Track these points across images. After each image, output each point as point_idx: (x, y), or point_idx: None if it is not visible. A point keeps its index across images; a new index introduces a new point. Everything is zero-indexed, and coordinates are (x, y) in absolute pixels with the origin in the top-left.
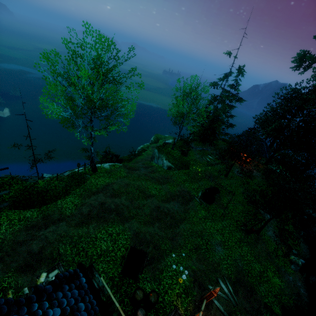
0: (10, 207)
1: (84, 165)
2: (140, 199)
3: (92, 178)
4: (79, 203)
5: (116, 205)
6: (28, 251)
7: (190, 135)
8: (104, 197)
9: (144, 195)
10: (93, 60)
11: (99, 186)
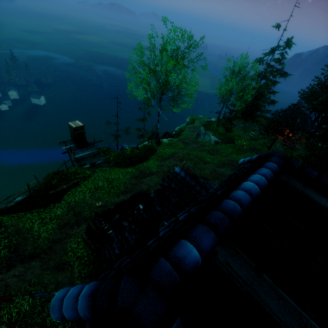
0: (115, 166)
1: (152, 139)
2: (201, 164)
3: (160, 149)
4: (159, 164)
5: (185, 167)
6: (141, 189)
7: (230, 114)
8: (175, 161)
9: (203, 162)
10: (173, 51)
11: (168, 154)
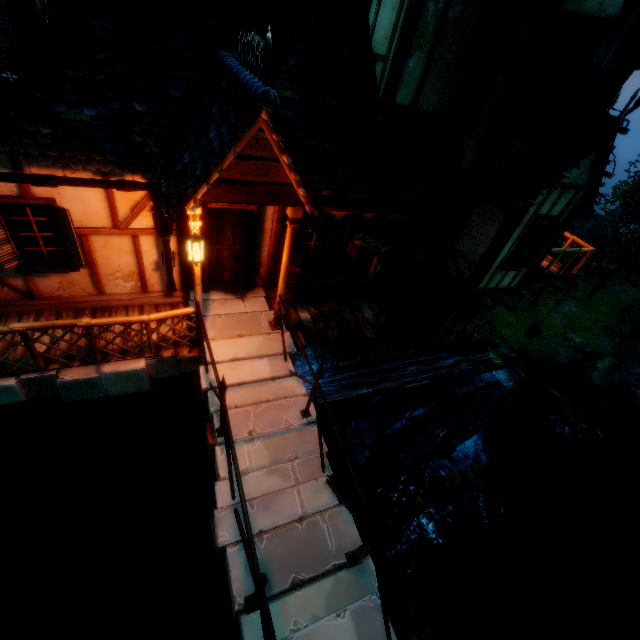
0: None
1: None
2: None
3: None
4: None
5: None
6: None
7: None
8: None
9: None
10: None
11: None
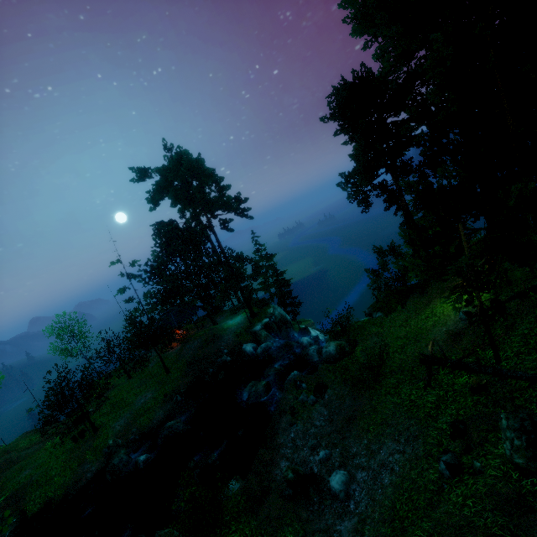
0: None
1: None
2: None
3: None
4: None
5: None
6: None
7: None
8: None
9: (4, 454)
10: None
11: None
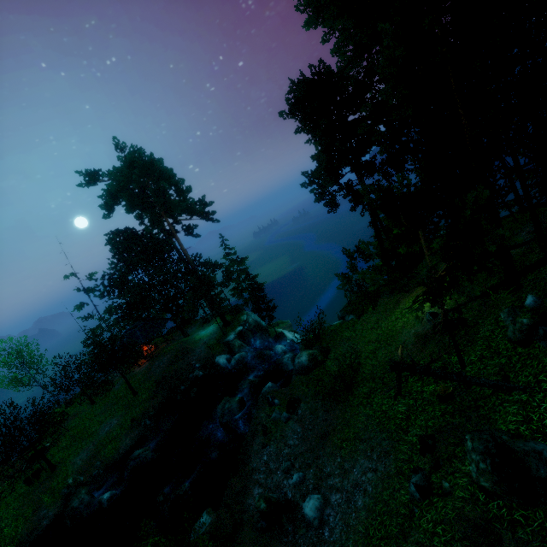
0: None
1: None
2: None
3: None
4: None
5: None
6: None
7: None
8: None
9: None
10: None
11: None
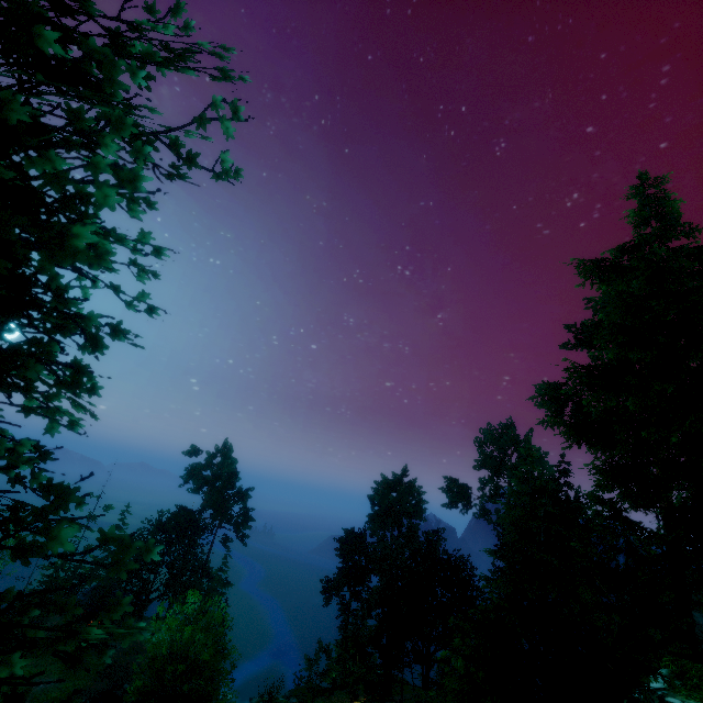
0: None
1: None
2: None
3: None
4: None
5: None
6: None
7: None
8: None
9: None
10: None
11: None
